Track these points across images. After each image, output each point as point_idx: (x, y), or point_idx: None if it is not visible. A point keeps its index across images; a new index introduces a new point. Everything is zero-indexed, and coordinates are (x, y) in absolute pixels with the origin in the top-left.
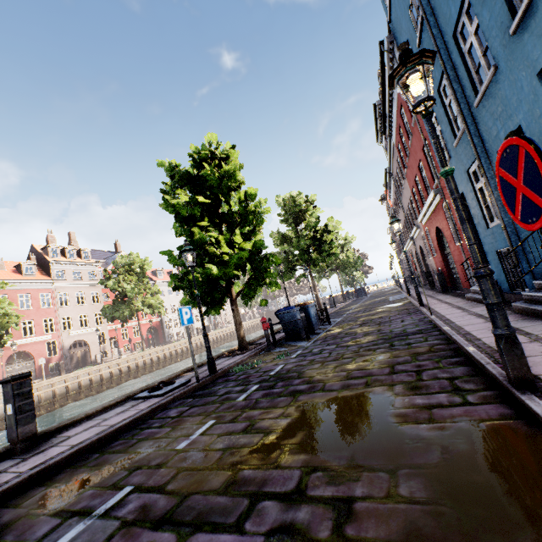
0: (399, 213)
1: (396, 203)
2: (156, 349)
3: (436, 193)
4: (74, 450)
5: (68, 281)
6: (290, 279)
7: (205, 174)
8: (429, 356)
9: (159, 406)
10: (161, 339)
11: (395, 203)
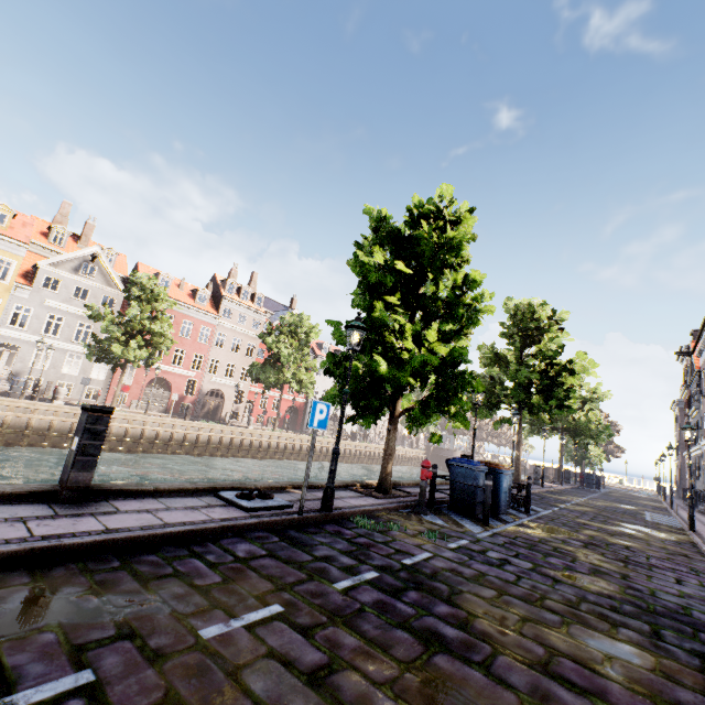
0: None
1: None
2: (287, 434)
3: None
4: (100, 539)
5: (231, 322)
6: (485, 417)
7: (419, 235)
8: None
9: (234, 526)
10: (298, 424)
11: None
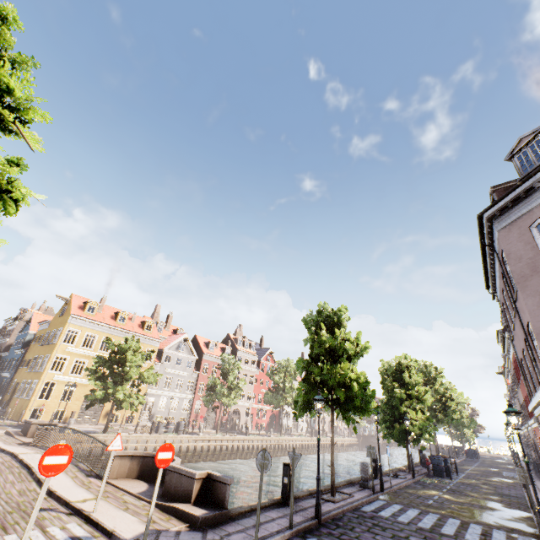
0: (515, 398)
1: (513, 388)
2: (289, 437)
3: (535, 421)
4: (402, 484)
5: (242, 364)
6: None
7: (405, 376)
8: (515, 502)
9: (408, 482)
10: (276, 426)
11: (512, 386)
